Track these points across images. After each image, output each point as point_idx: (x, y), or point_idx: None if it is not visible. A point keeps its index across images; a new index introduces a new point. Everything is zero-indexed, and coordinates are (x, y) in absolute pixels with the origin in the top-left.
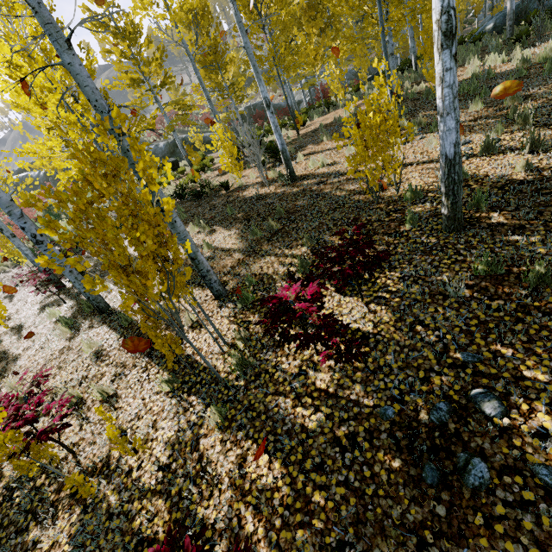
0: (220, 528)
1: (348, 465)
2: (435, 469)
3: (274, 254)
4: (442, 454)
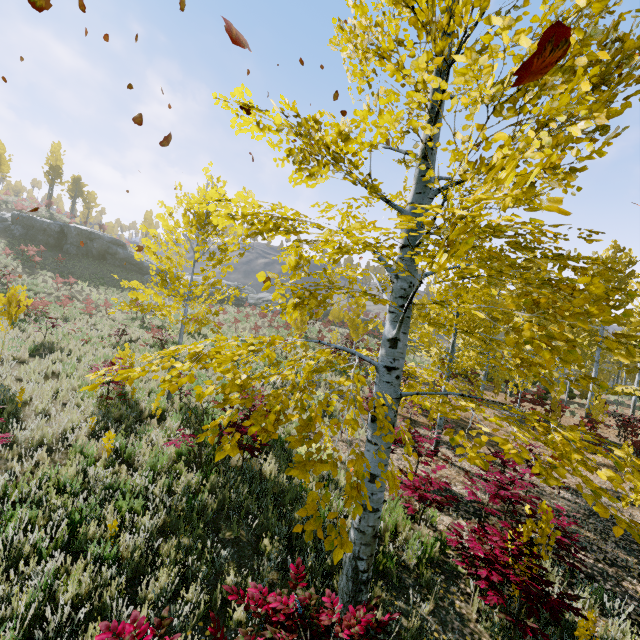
0: None
1: None
2: None
3: None
4: None
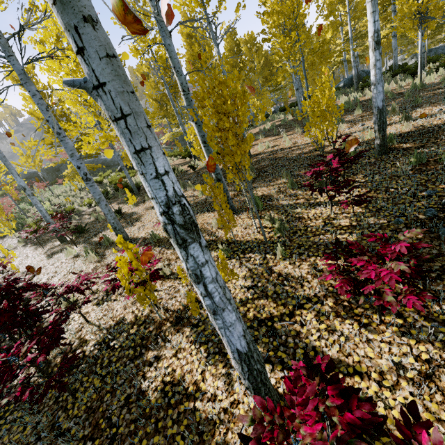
0: (321, 295)
1: None
2: None
3: (262, 186)
4: (444, 224)
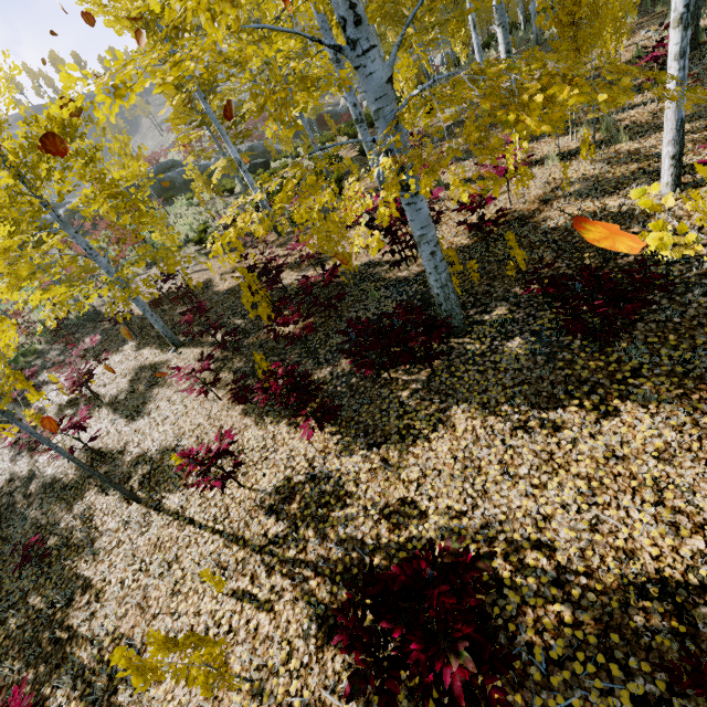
0: None
1: None
2: None
3: None
4: None
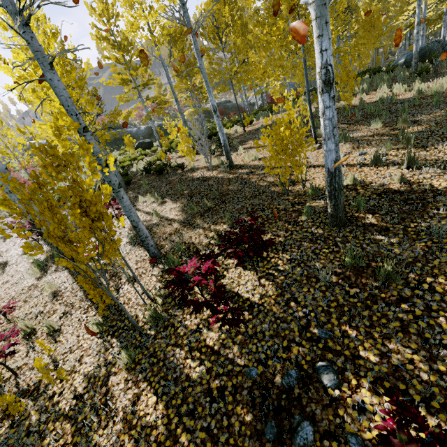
0: None
1: (213, 414)
2: (274, 427)
3: (203, 228)
4: (284, 414)
